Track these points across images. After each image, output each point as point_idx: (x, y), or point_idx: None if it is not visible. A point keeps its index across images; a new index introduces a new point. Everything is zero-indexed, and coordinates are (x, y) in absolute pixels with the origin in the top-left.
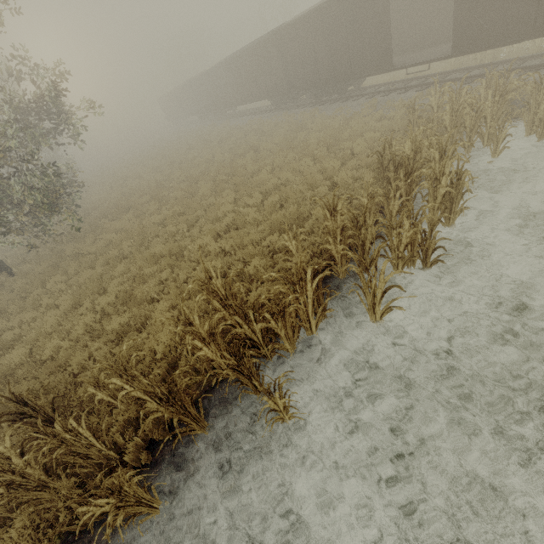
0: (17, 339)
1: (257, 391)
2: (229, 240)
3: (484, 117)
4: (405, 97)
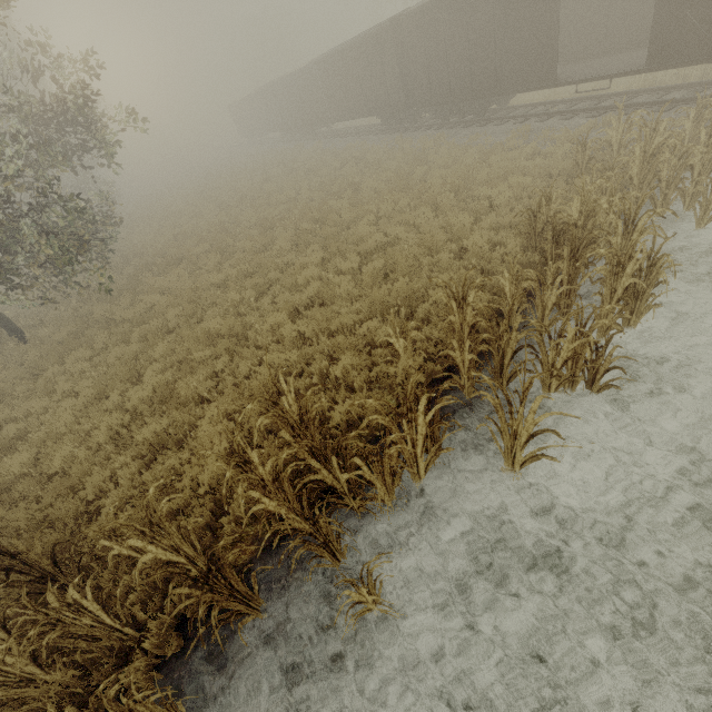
0: (22, 436)
1: (335, 561)
2: (310, 321)
3: (691, 167)
4: (570, 125)
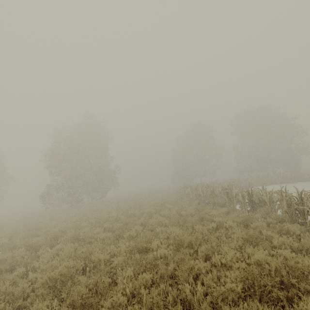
0: None
1: None
2: None
3: None
4: None
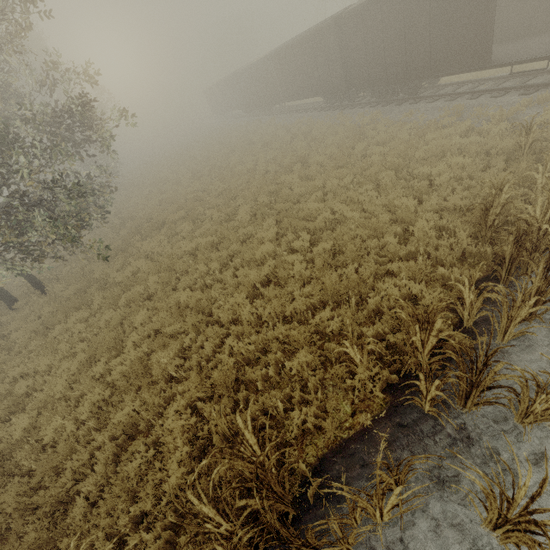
0: (30, 391)
1: None
2: (266, 304)
3: None
4: (502, 102)
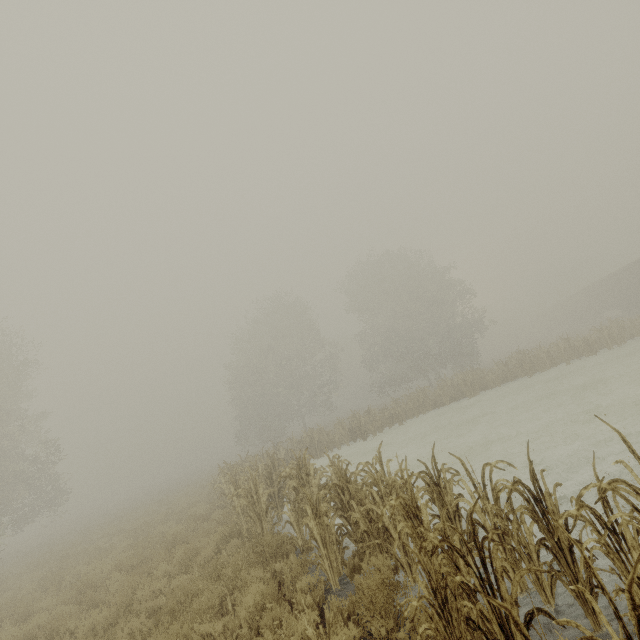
0: None
1: (527, 375)
2: None
3: None
4: None
